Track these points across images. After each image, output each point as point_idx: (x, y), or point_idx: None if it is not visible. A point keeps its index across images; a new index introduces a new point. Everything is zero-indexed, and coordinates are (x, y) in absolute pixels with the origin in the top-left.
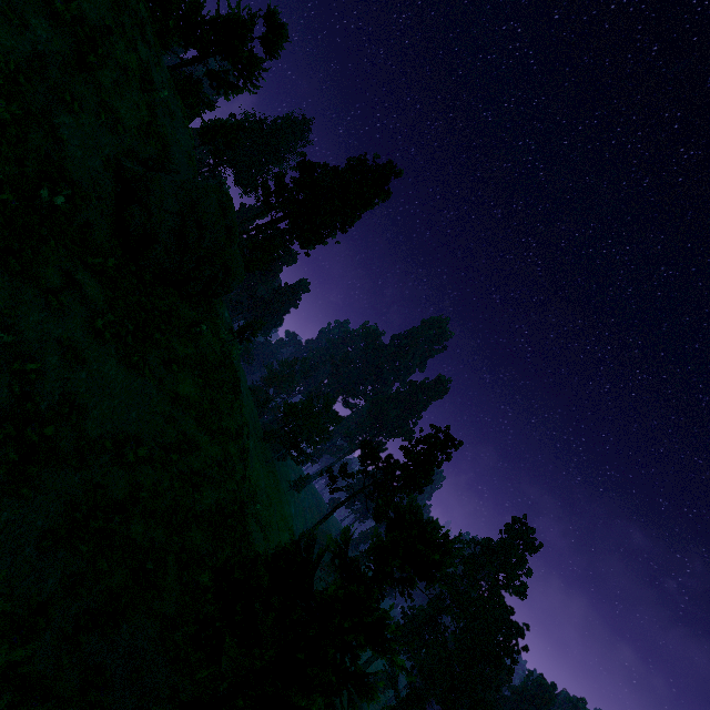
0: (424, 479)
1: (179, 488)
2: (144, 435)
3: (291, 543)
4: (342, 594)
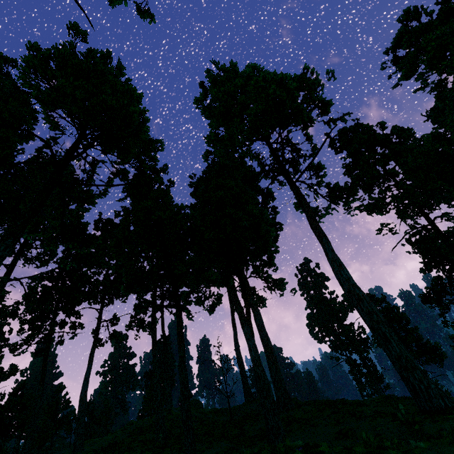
0: None
1: None
2: None
3: None
4: None
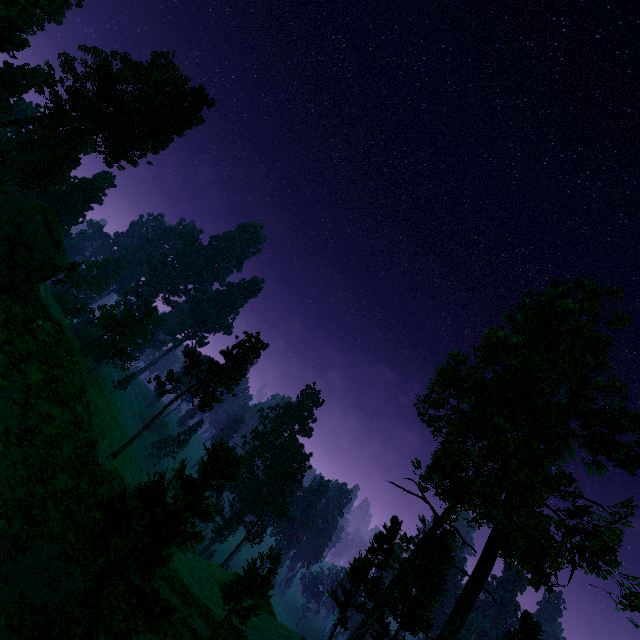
0: (239, 376)
1: (44, 454)
2: (10, 427)
3: (150, 481)
4: (185, 503)
